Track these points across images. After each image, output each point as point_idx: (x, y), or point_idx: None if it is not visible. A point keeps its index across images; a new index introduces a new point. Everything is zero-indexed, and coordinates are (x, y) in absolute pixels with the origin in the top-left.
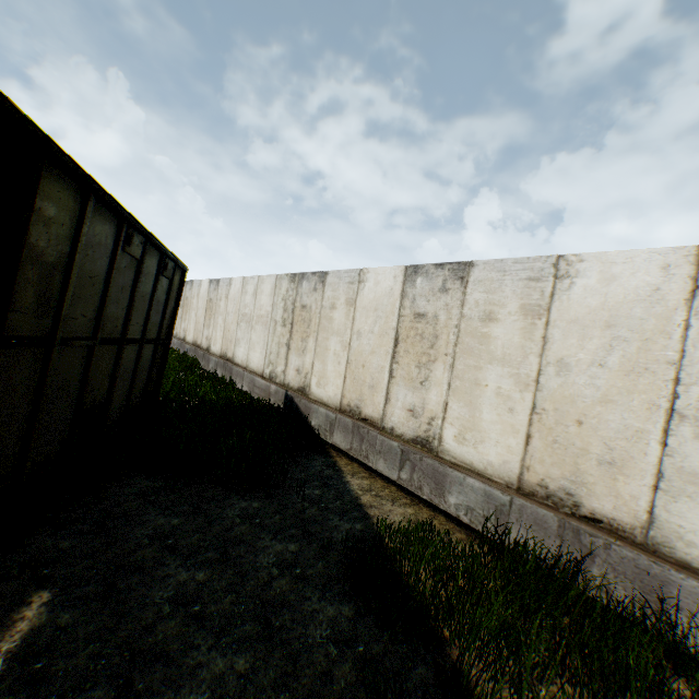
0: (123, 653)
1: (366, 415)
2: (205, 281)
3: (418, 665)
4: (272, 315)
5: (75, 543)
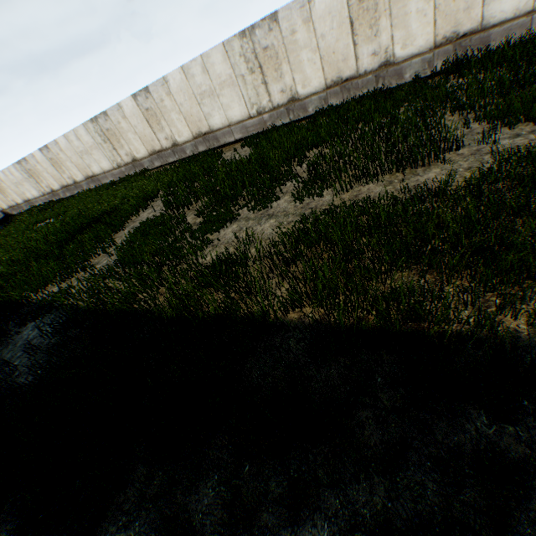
0: None
1: (12, 206)
2: None
3: None
4: None
5: None
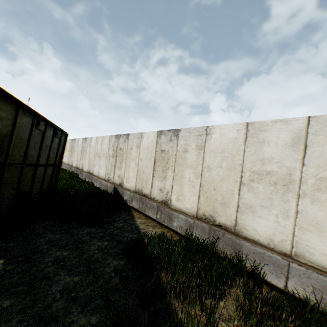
0: (31, 277)
1: (144, 193)
2: (81, 139)
3: (145, 278)
4: (108, 153)
5: (15, 244)
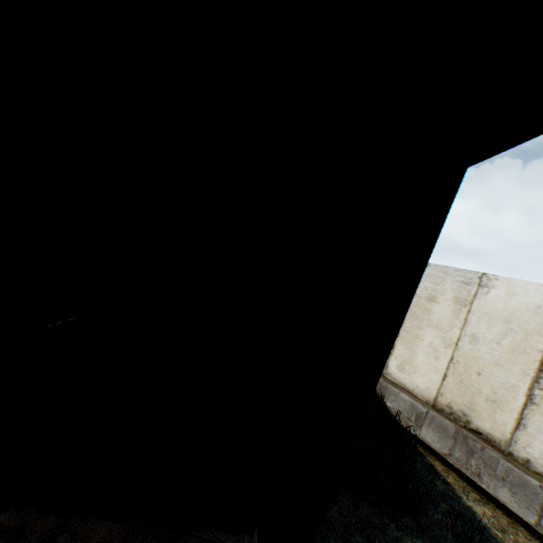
0: None
1: (478, 427)
2: None
3: None
4: None
5: None
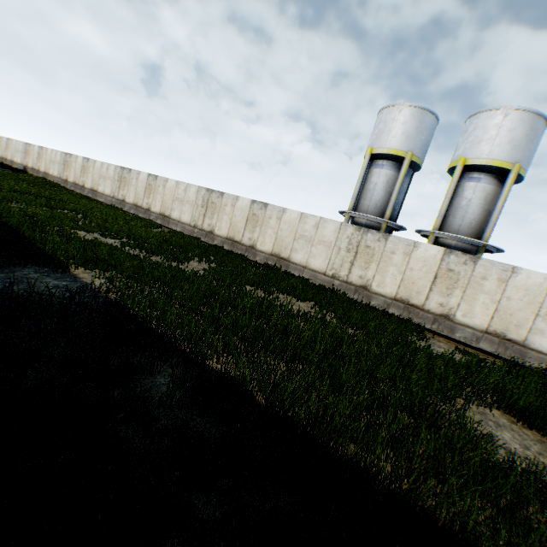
0: None
1: (35, 168)
2: (6, 137)
3: None
4: (23, 151)
5: None
